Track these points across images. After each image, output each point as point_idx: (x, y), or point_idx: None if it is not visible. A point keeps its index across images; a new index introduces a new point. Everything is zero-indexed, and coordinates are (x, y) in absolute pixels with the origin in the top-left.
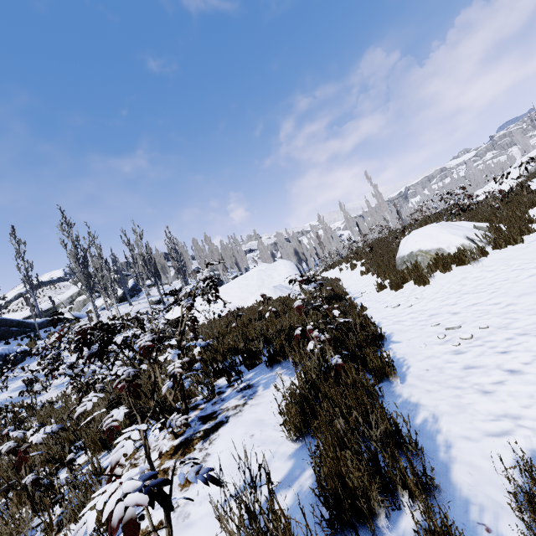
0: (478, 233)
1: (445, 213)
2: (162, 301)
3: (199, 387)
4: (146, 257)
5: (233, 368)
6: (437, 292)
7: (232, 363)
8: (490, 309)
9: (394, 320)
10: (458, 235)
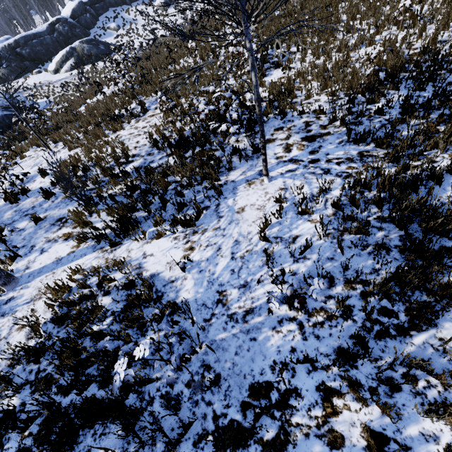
0: None
1: None
2: None
3: None
4: None
5: None
6: None
7: None
8: None
9: None
10: None
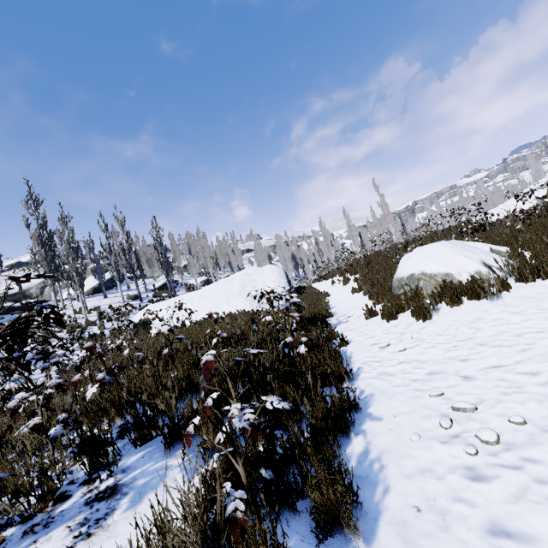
0: (497, 258)
1: (454, 230)
2: (139, 297)
3: (57, 465)
4: (126, 247)
5: (110, 442)
6: (441, 334)
7: (124, 425)
8: (523, 382)
9: (379, 370)
10: (473, 259)
